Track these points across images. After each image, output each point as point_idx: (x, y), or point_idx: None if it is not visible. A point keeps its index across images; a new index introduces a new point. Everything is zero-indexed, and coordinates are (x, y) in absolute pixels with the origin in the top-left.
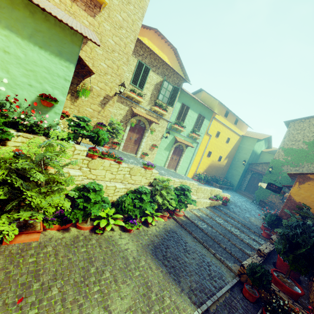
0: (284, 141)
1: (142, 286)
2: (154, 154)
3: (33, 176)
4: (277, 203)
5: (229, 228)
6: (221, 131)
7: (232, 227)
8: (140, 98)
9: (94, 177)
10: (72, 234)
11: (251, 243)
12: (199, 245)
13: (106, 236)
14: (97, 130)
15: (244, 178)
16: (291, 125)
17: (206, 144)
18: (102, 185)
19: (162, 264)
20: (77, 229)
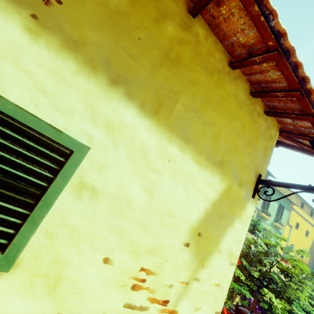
0: None
1: None
2: None
3: (301, 267)
4: None
5: None
6: (299, 222)
7: None
8: None
9: None
10: None
11: None
12: None
13: None
14: (254, 220)
15: None
16: None
17: (287, 236)
18: None
19: None
20: None
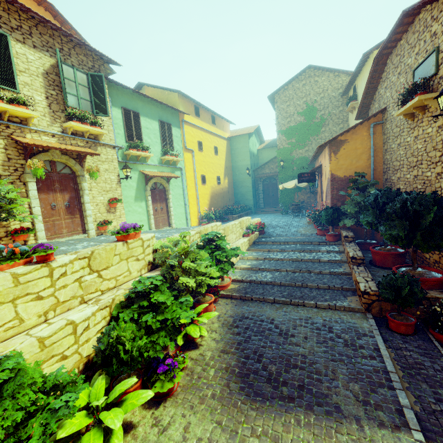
0: (279, 122)
1: None
2: (121, 216)
3: None
4: (307, 200)
5: (295, 257)
6: (202, 140)
7: (296, 254)
8: (22, 109)
9: None
10: None
11: (331, 257)
12: (288, 308)
13: None
14: None
15: (257, 192)
16: (277, 99)
17: (193, 167)
18: (23, 347)
19: (284, 403)
20: None
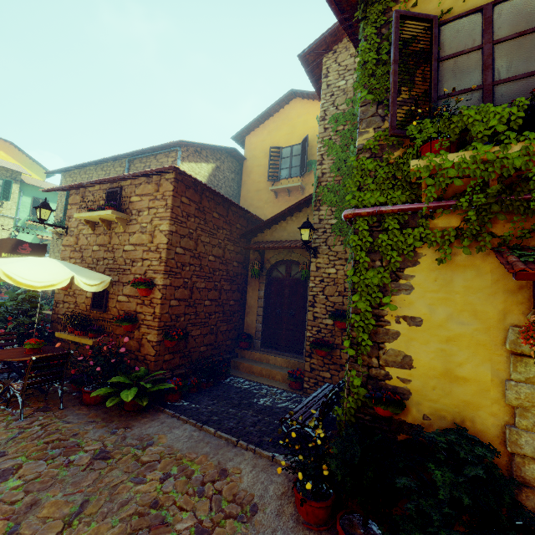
0: None
1: None
2: None
3: None
4: None
5: None
6: None
7: None
8: None
9: None
10: None
11: None
12: None
13: None
14: None
15: None
16: None
17: None
18: None
19: None
20: None
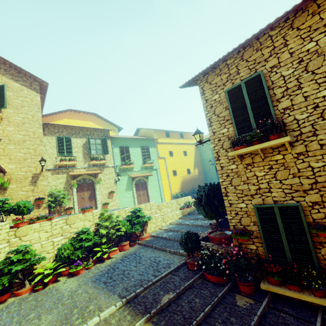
0: None
1: (67, 308)
2: (116, 199)
3: None
4: None
5: (196, 223)
6: (172, 150)
7: (201, 221)
8: (72, 162)
9: (28, 243)
10: (8, 303)
11: None
12: (158, 251)
13: (47, 289)
14: (18, 203)
15: None
16: None
17: (165, 167)
18: (36, 245)
19: (102, 283)
20: (15, 297)
